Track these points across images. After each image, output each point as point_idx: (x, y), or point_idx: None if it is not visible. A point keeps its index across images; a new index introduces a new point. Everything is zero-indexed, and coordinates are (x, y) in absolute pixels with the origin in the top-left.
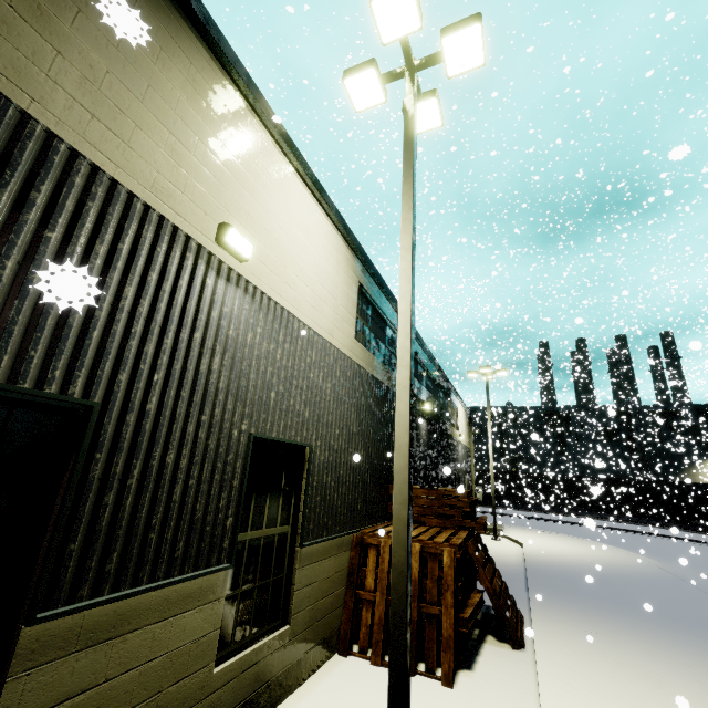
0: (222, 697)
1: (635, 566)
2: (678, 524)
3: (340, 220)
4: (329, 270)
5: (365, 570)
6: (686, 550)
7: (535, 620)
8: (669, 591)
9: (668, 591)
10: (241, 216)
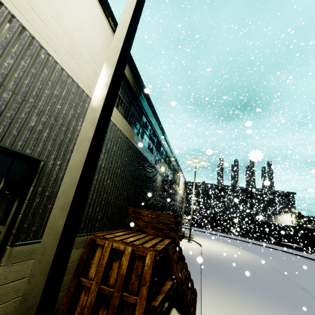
0: None
1: (253, 261)
2: (267, 241)
3: (110, 14)
4: (94, 42)
5: (92, 262)
6: (272, 253)
7: (204, 297)
8: (272, 277)
9: (271, 277)
10: None
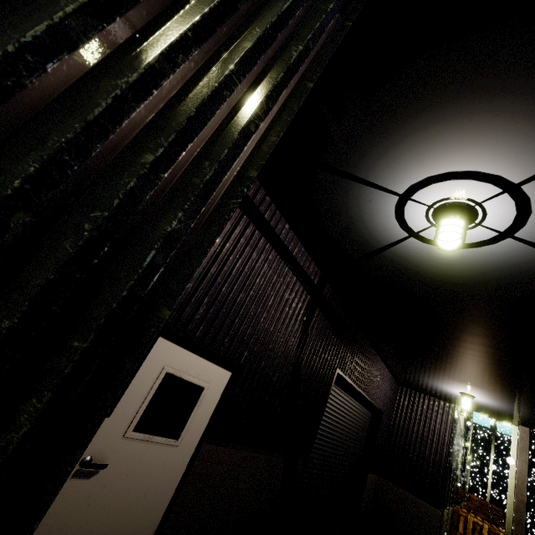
0: None
1: None
2: None
3: None
4: None
5: (457, 524)
6: None
7: None
8: None
9: None
10: None
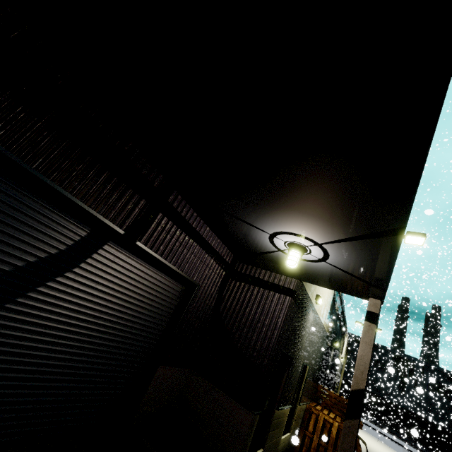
0: (279, 448)
1: None
2: None
3: None
4: (329, 292)
5: (308, 422)
6: None
7: None
8: None
9: None
10: (320, 287)
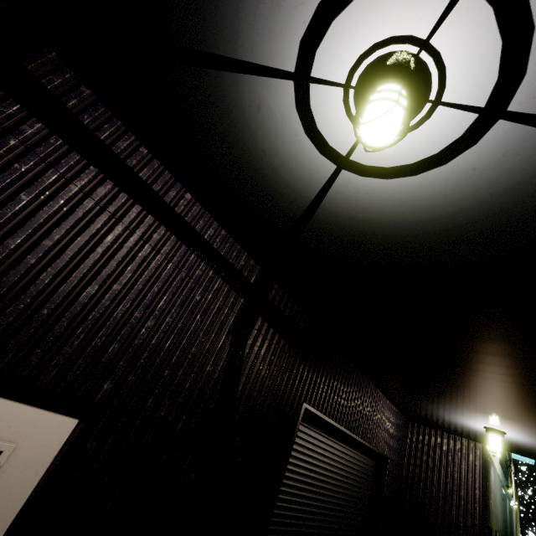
0: None
1: None
2: None
3: None
4: None
5: None
6: None
7: None
8: None
9: None
10: None
